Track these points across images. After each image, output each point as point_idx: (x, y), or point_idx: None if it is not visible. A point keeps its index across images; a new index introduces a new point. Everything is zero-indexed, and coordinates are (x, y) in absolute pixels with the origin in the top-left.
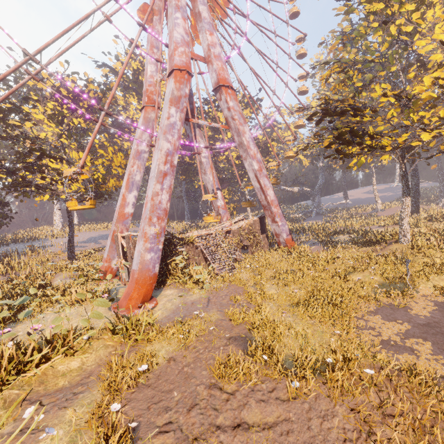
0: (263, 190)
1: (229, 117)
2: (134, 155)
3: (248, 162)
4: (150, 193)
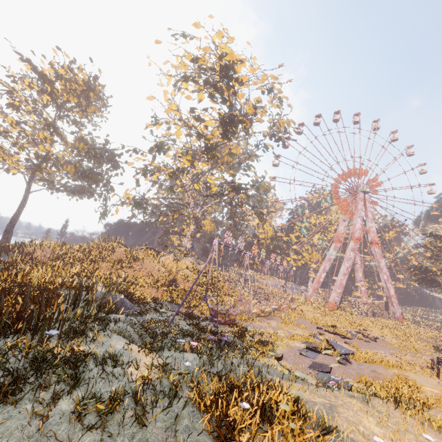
0: (388, 289)
1: (375, 254)
2: (327, 259)
3: (381, 274)
4: (339, 279)
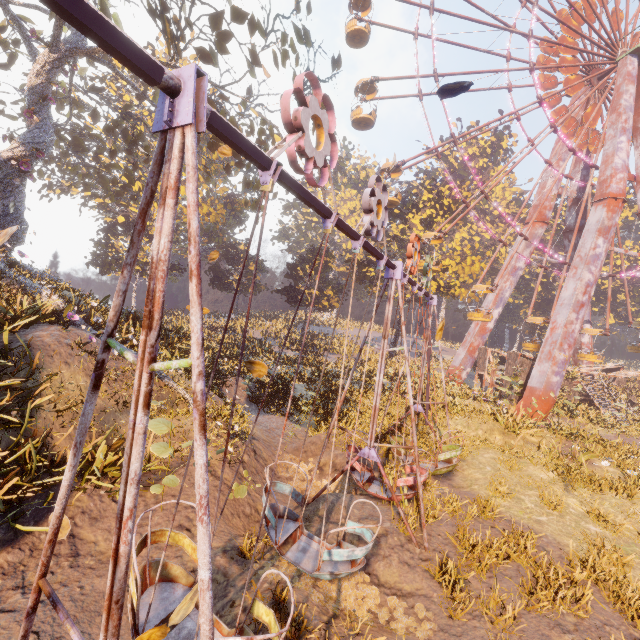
0: None
1: None
2: (509, 270)
3: None
4: (563, 320)
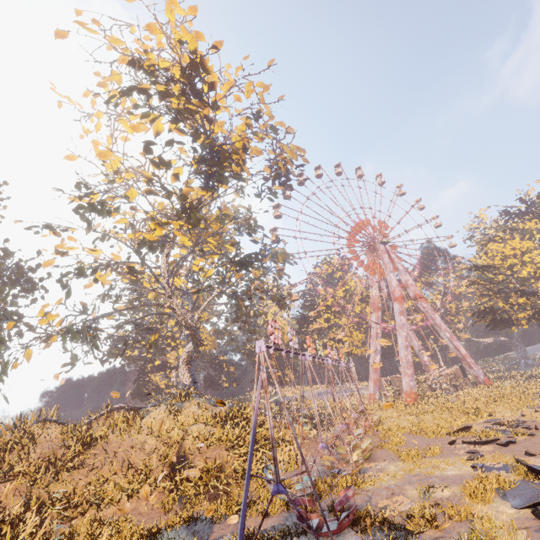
0: (457, 348)
1: (425, 311)
2: (375, 335)
3: (442, 333)
4: (403, 355)
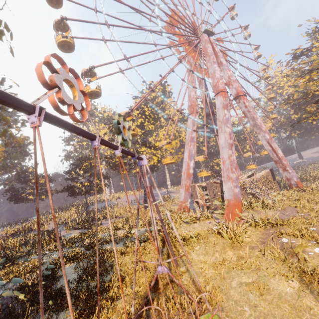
0: (275, 150)
1: (246, 111)
2: (190, 139)
3: (261, 135)
4: (226, 156)
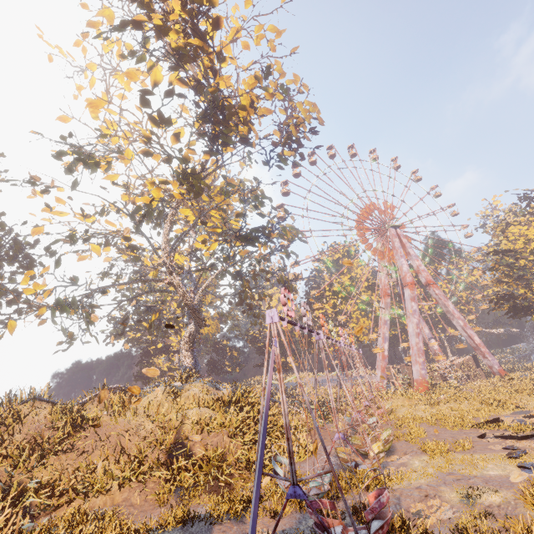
0: (471, 337)
1: (437, 298)
2: (383, 322)
3: (455, 321)
4: (414, 343)
